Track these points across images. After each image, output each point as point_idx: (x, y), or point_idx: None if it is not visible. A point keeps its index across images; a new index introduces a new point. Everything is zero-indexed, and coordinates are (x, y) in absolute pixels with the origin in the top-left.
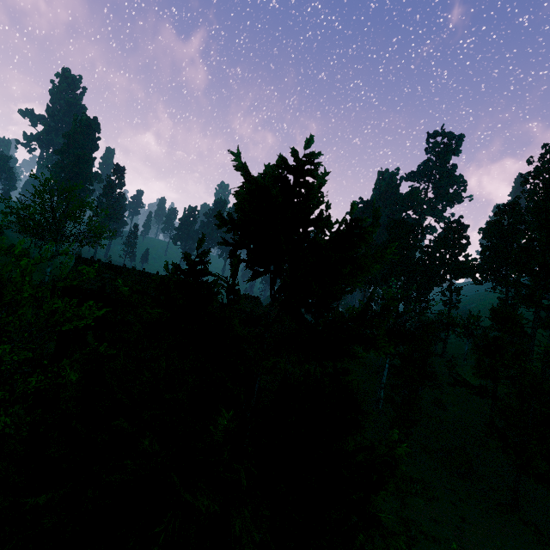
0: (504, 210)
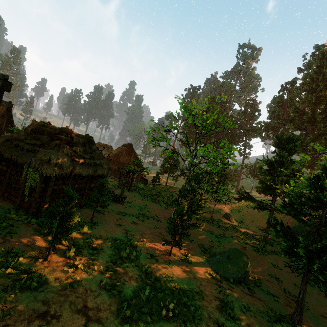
0: (286, 87)
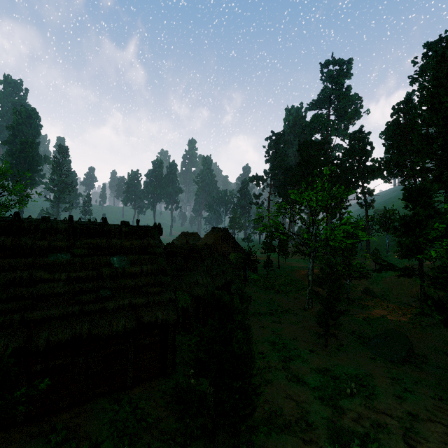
0: (399, 108)
